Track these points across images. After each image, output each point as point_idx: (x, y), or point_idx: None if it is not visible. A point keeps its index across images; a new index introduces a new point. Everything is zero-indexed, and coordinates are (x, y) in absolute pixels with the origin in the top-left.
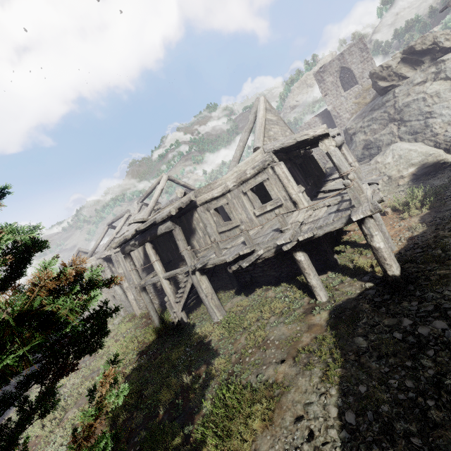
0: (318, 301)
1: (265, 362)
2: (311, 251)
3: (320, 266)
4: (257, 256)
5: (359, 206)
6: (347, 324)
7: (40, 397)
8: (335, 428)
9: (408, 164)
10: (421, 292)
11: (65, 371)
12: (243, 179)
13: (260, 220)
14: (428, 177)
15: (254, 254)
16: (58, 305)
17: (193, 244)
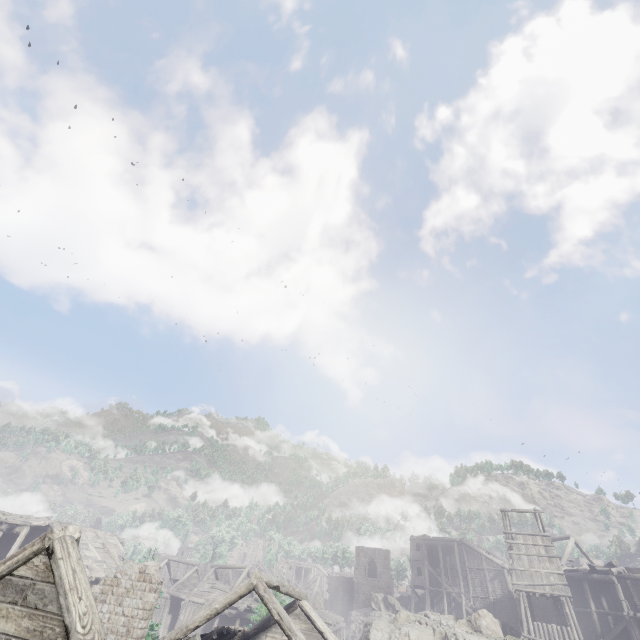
0: None
1: None
2: None
3: None
4: None
5: None
6: None
7: None
8: None
9: None
10: None
11: None
12: None
13: None
14: None
15: None
16: None
17: None
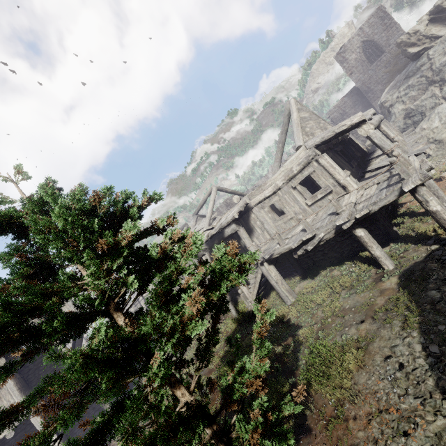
0: (386, 270)
1: (346, 325)
2: (369, 228)
3: (381, 240)
4: (319, 239)
5: (409, 178)
6: (417, 283)
7: (210, 335)
8: (421, 358)
9: None
10: None
11: (218, 321)
12: (291, 176)
13: (313, 209)
14: None
15: (315, 237)
16: (244, 260)
17: (253, 241)
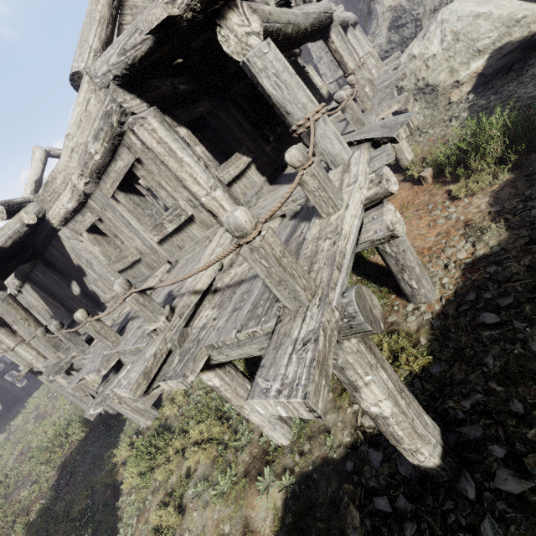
0: (274, 445)
1: None
2: None
3: None
4: None
5: (297, 313)
6: None
7: None
8: None
9: (470, 52)
10: (497, 532)
11: None
12: (92, 167)
13: (168, 250)
14: (507, 79)
15: (119, 372)
16: None
17: (92, 289)
